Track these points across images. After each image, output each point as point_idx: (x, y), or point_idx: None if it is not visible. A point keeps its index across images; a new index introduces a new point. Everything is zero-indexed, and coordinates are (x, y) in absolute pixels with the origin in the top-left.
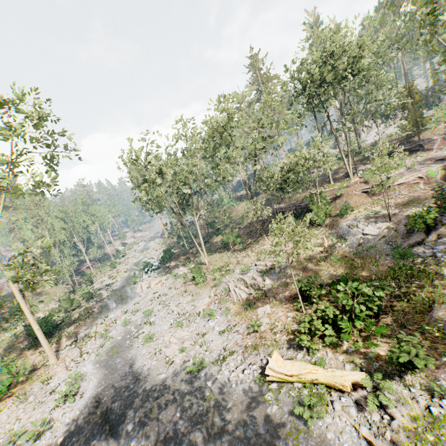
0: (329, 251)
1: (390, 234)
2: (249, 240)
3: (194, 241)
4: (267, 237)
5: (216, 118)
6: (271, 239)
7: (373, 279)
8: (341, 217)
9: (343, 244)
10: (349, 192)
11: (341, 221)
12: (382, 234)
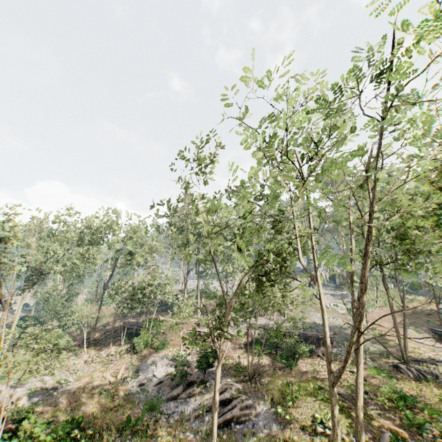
0: (113, 384)
1: (167, 381)
2: (75, 348)
3: (4, 326)
4: (93, 350)
5: (91, 221)
6: (92, 353)
7: (104, 427)
8: (157, 350)
9: (131, 380)
10: (181, 329)
11: (152, 355)
12: (161, 379)
